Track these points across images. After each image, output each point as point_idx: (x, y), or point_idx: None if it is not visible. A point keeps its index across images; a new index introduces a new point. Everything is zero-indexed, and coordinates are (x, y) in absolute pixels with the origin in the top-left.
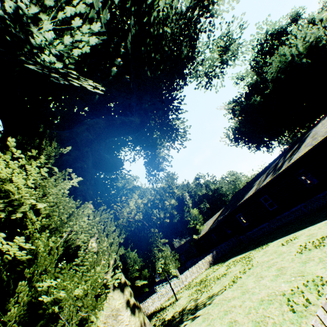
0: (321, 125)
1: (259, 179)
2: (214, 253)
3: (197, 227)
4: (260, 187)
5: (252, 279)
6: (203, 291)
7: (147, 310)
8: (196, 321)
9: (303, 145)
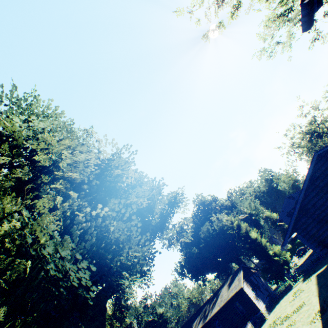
0: (224, 290)
1: (196, 320)
2: None
3: None
4: None
5: None
6: None
7: None
8: None
9: (217, 301)
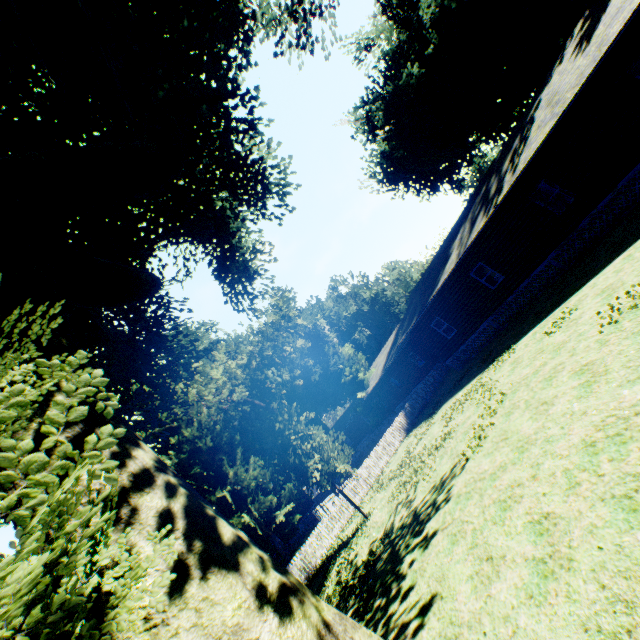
0: (561, 76)
1: (457, 236)
2: (407, 408)
3: (360, 377)
4: (468, 246)
5: (524, 416)
6: (416, 482)
7: (314, 558)
8: (436, 547)
9: (533, 129)
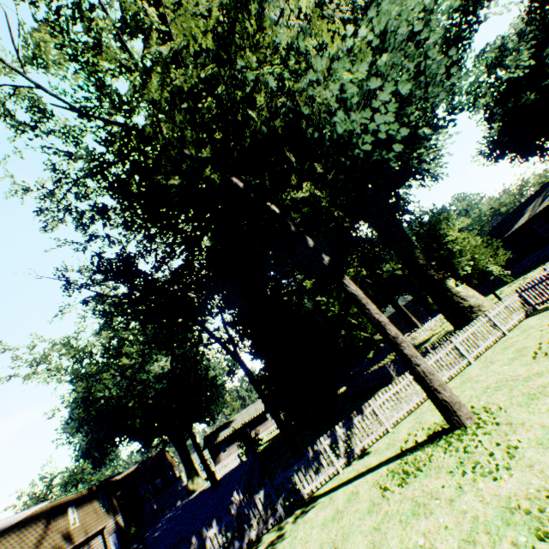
0: None
1: (531, 204)
2: None
3: None
4: (535, 213)
5: None
6: None
7: None
8: None
9: None
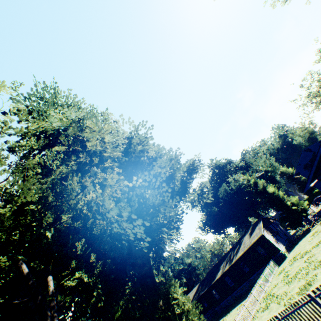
0: (246, 238)
1: (222, 263)
2: None
3: None
4: (224, 271)
5: None
6: None
7: None
8: None
9: (240, 248)
